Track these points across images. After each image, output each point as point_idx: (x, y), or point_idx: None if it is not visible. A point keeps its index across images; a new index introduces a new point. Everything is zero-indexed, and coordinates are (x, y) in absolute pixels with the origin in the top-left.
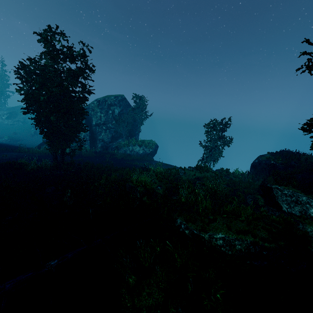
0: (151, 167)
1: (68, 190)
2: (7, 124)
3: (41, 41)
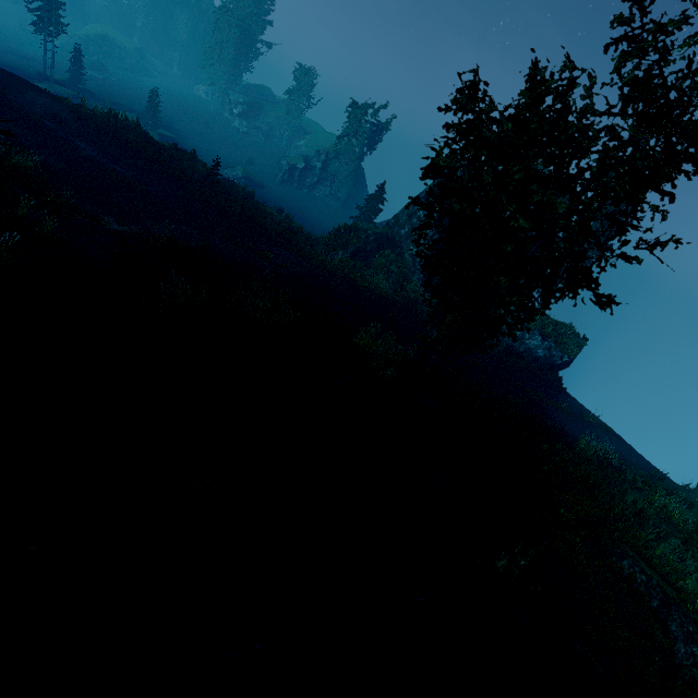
0: (599, 448)
1: (528, 552)
2: (237, 129)
3: (622, 24)
